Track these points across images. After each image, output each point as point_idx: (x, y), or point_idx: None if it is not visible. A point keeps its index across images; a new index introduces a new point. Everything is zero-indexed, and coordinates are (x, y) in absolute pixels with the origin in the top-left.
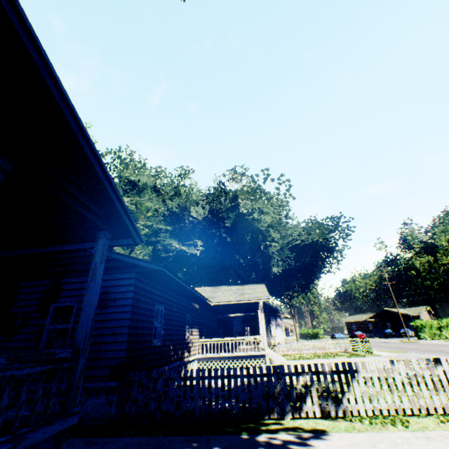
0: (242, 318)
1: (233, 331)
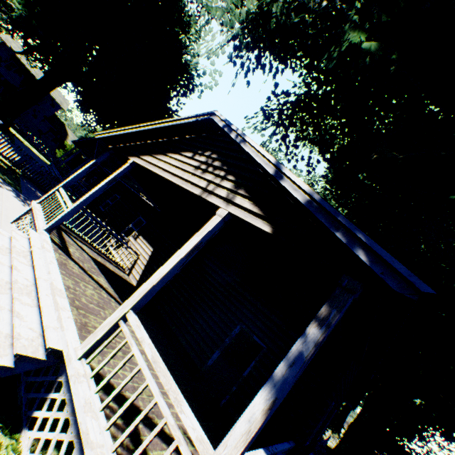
0: None
1: None
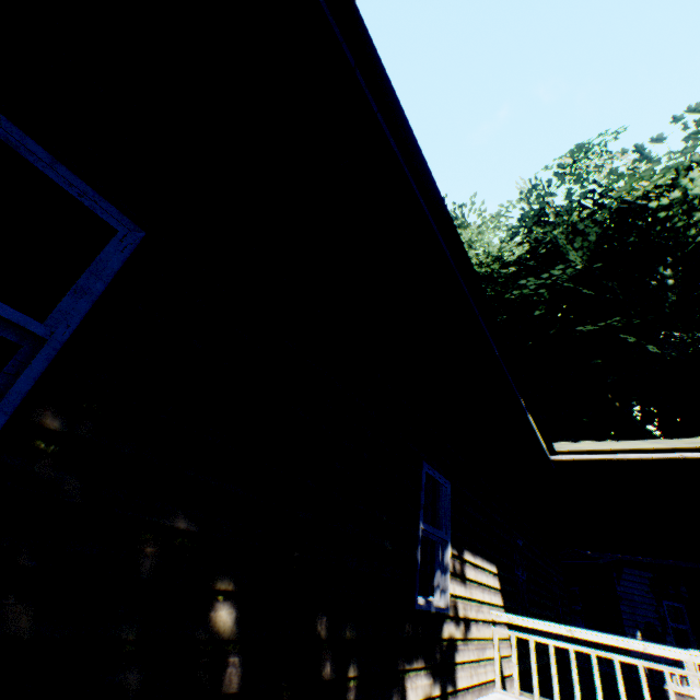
0: (649, 580)
1: (621, 615)
